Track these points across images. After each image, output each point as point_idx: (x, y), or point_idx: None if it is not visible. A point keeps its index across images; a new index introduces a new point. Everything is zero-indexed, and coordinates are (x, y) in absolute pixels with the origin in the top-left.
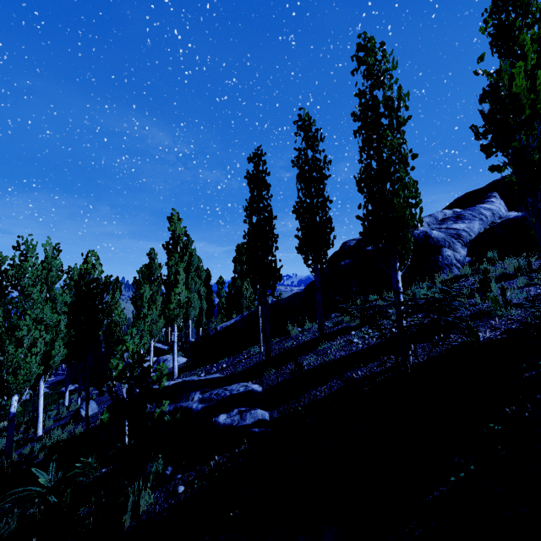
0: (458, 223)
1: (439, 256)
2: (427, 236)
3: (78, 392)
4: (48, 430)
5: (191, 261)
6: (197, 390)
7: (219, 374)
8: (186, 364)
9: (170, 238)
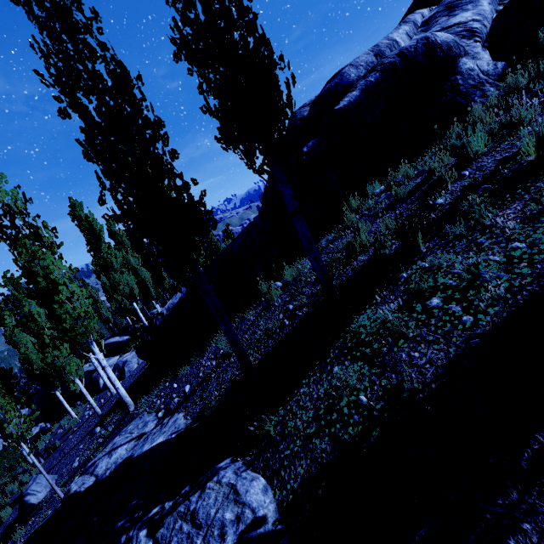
0: (458, 14)
1: (457, 76)
2: (430, 44)
3: (32, 451)
4: (4, 531)
5: (93, 231)
6: (140, 525)
7: (182, 413)
8: (149, 364)
9: (0, 217)
